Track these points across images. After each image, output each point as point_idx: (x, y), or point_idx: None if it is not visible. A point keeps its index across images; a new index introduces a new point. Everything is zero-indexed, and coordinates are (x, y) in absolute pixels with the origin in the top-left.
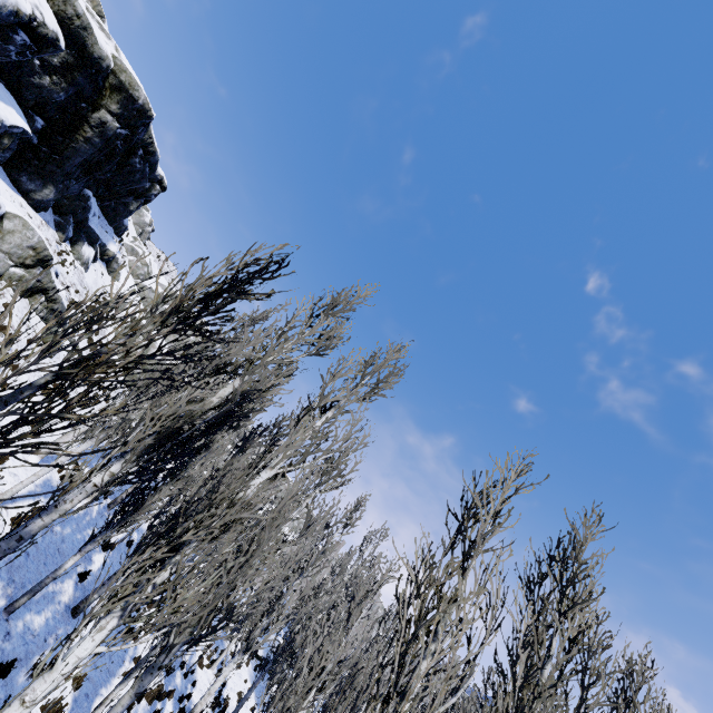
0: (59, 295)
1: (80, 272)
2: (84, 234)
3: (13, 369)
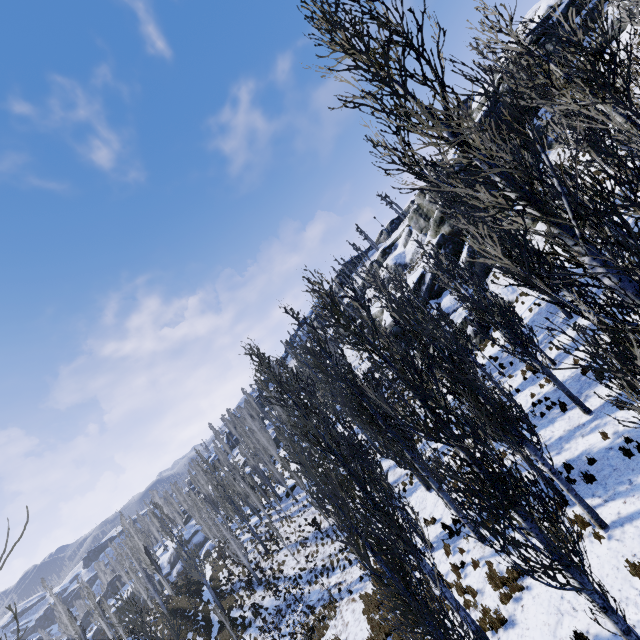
0: None
1: None
2: None
3: None
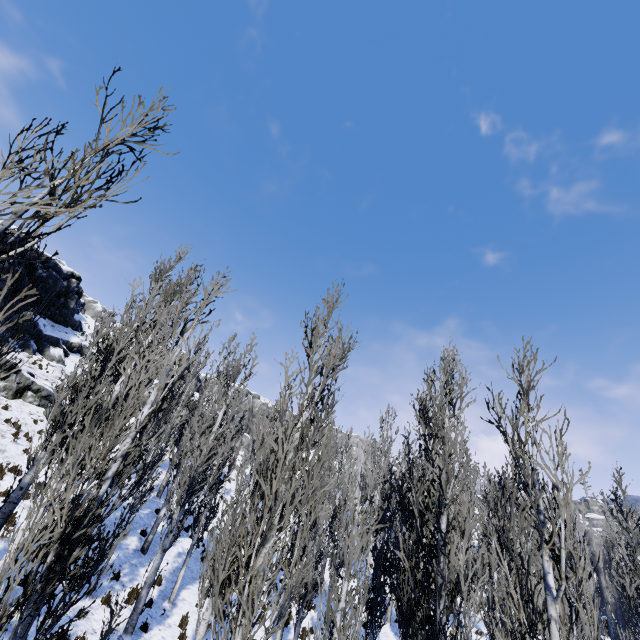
0: (40, 385)
1: (60, 368)
2: (45, 342)
3: (30, 441)
